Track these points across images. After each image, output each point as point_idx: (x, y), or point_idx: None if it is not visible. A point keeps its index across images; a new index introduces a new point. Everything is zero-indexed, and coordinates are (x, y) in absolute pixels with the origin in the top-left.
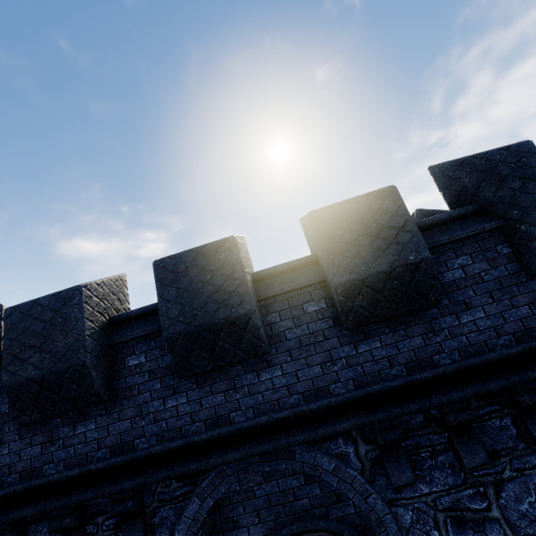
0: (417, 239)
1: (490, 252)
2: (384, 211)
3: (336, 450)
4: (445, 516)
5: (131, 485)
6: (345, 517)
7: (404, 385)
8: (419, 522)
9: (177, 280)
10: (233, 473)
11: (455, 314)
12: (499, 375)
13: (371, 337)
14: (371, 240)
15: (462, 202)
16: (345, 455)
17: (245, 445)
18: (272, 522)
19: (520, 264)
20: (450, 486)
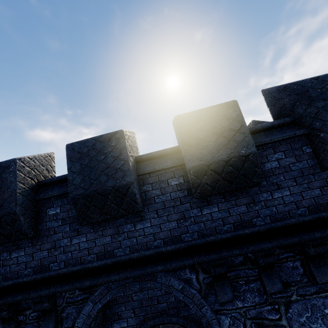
0: (248, 139)
1: (297, 151)
2: (227, 118)
3: (184, 276)
4: (251, 322)
5: (46, 293)
6: (189, 316)
7: (231, 237)
8: (234, 325)
9: (81, 158)
10: (115, 288)
11: (269, 191)
12: (295, 234)
13: (212, 204)
14: (216, 138)
15: (282, 115)
16: (189, 279)
17: (123, 271)
18: (142, 316)
19: (317, 160)
20: (256, 303)
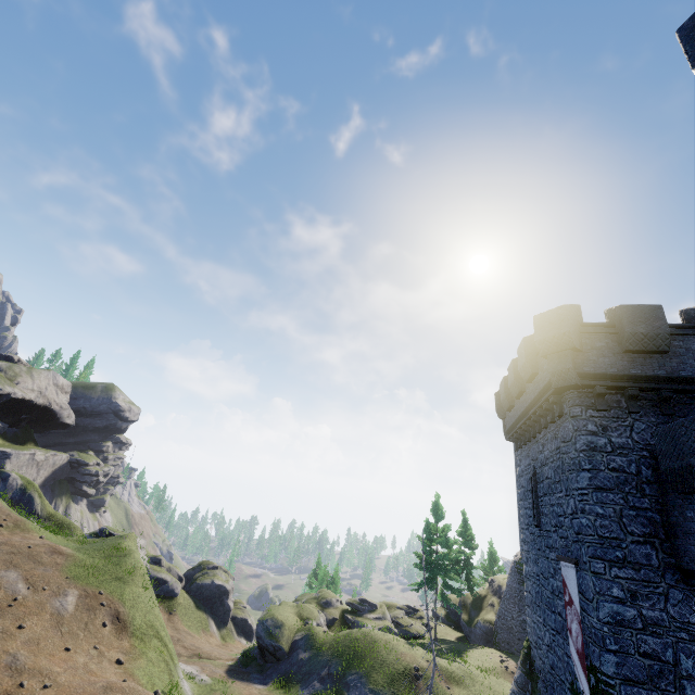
0: None
1: None
2: None
3: None
4: None
5: (676, 387)
6: None
7: None
8: None
9: None
10: None
11: None
12: None
13: None
14: None
15: None
16: None
17: None
18: None
19: None
20: None
